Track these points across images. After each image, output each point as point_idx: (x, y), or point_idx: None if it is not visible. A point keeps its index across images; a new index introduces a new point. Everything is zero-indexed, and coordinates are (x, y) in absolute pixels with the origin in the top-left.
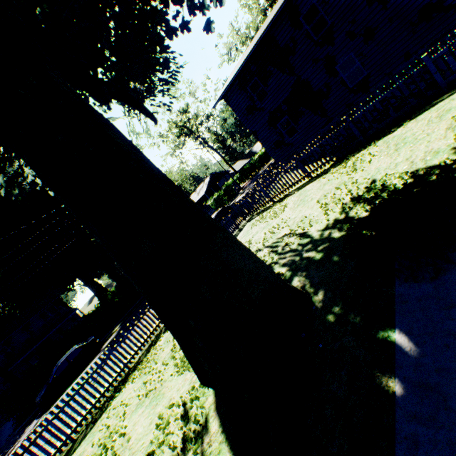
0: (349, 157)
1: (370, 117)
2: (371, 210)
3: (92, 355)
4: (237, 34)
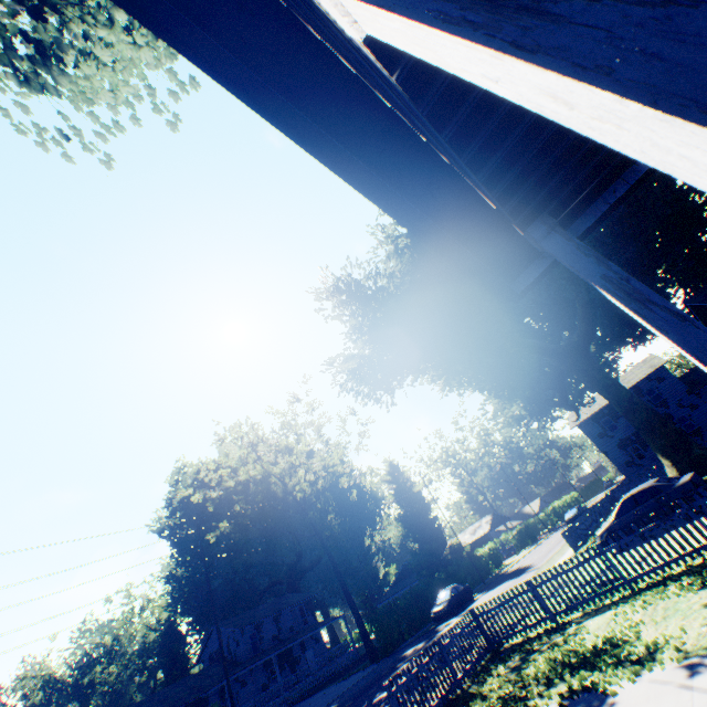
0: None
1: None
2: None
3: (470, 597)
4: None
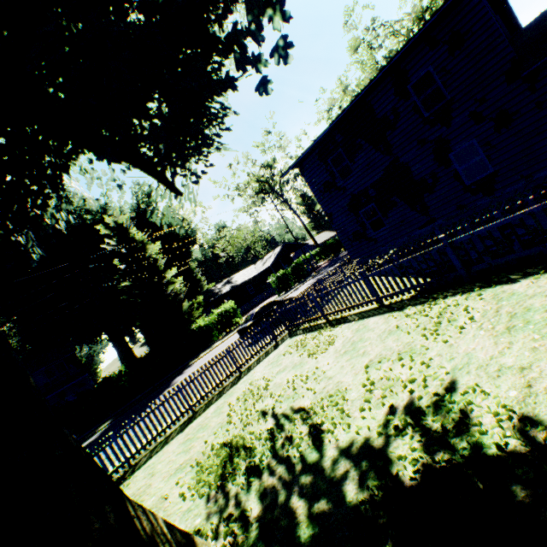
0: (439, 295)
1: (481, 245)
2: (423, 477)
3: None
4: (343, 91)
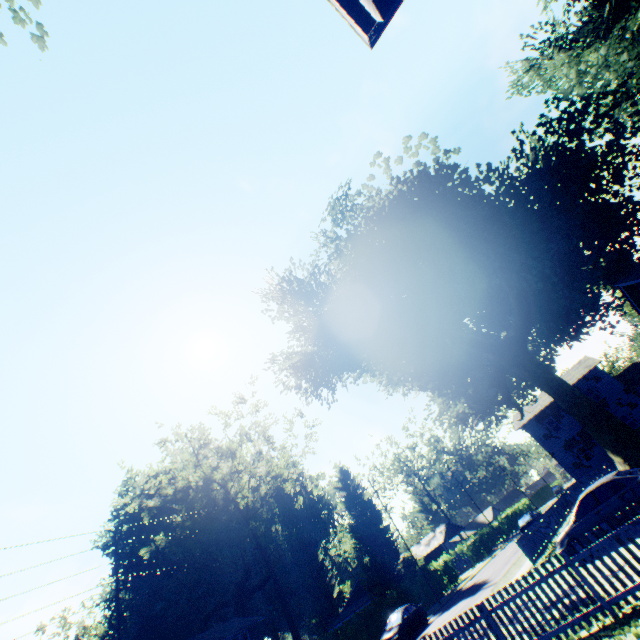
0: None
1: None
2: None
3: (424, 620)
4: None
